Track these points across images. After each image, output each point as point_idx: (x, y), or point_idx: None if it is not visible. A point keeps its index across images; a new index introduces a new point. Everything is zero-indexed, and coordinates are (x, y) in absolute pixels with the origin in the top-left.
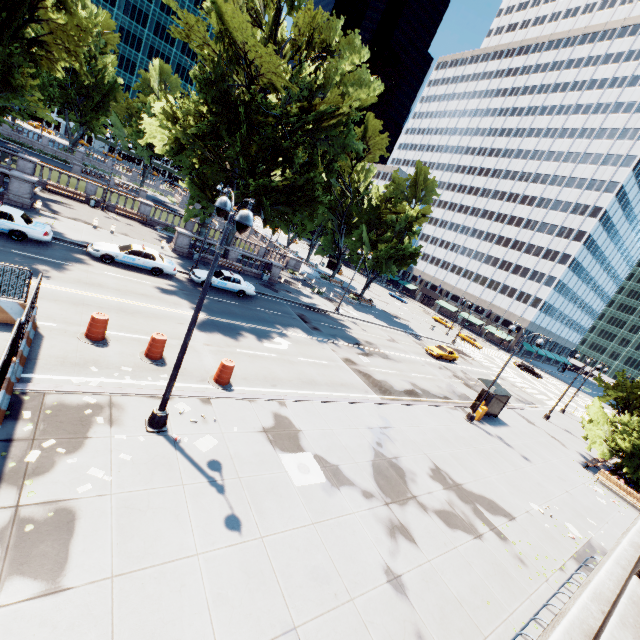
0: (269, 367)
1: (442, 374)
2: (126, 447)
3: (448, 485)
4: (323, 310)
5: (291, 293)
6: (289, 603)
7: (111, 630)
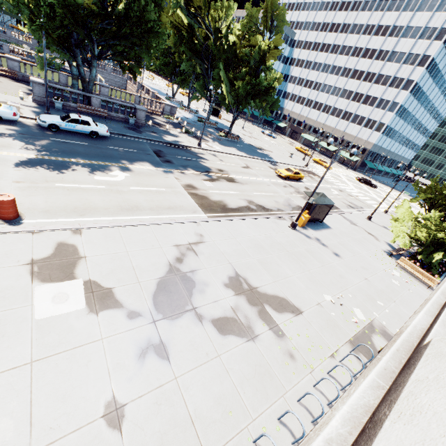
0: (87, 198)
1: (284, 191)
2: None
3: (241, 290)
4: (185, 146)
5: (156, 133)
6: None
7: None
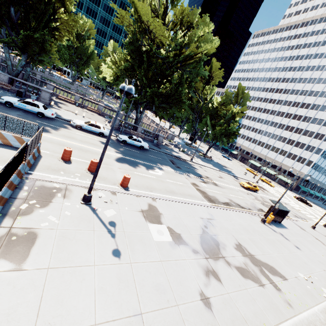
0: (150, 182)
1: (248, 197)
2: (69, 209)
3: (245, 254)
4: (184, 159)
5: (167, 150)
6: (140, 300)
7: (41, 294)
